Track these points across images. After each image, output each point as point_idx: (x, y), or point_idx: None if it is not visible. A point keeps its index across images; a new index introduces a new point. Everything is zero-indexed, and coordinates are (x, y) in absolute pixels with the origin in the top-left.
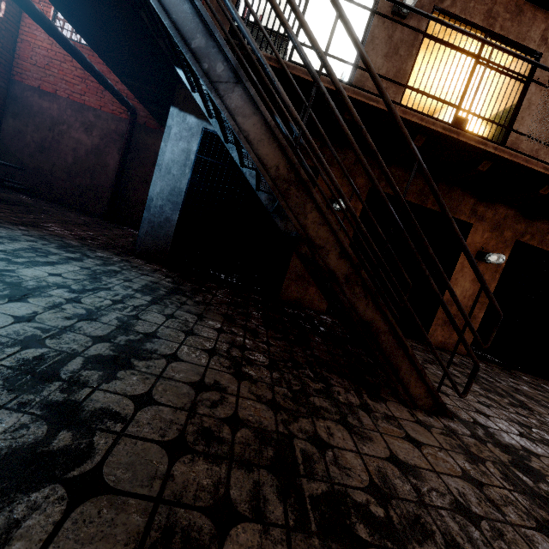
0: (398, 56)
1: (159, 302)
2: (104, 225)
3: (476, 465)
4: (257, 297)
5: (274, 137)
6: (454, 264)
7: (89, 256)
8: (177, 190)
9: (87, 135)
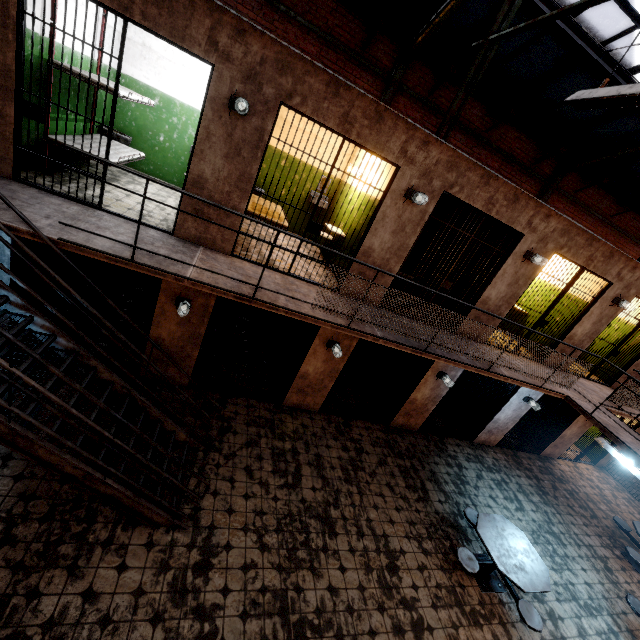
0: (241, 157)
1: None
2: None
3: (158, 576)
4: None
5: None
6: (308, 349)
7: None
8: None
9: None
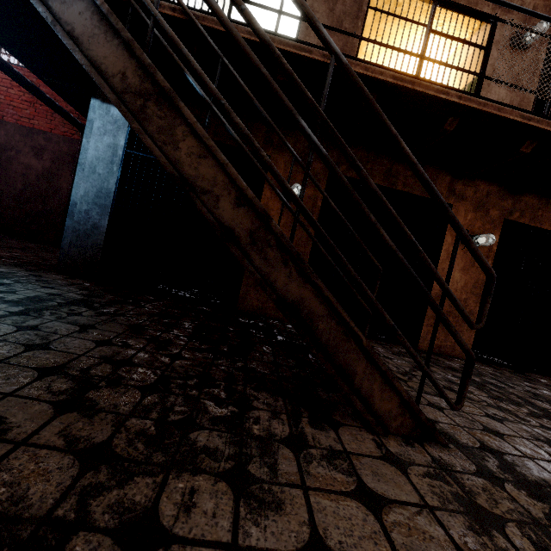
0: (343, 29)
1: (30, 313)
2: (50, 249)
3: (488, 536)
4: (206, 308)
5: (113, 31)
6: (438, 252)
7: None
8: (105, 191)
9: (37, 160)
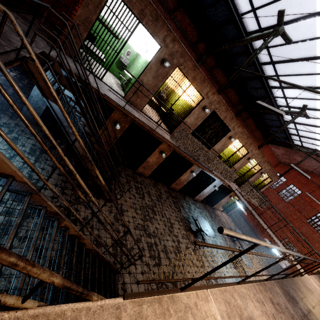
0: (158, 79)
1: (38, 160)
2: None
3: (110, 214)
4: None
5: None
6: (153, 152)
7: (1, 125)
8: None
9: None
